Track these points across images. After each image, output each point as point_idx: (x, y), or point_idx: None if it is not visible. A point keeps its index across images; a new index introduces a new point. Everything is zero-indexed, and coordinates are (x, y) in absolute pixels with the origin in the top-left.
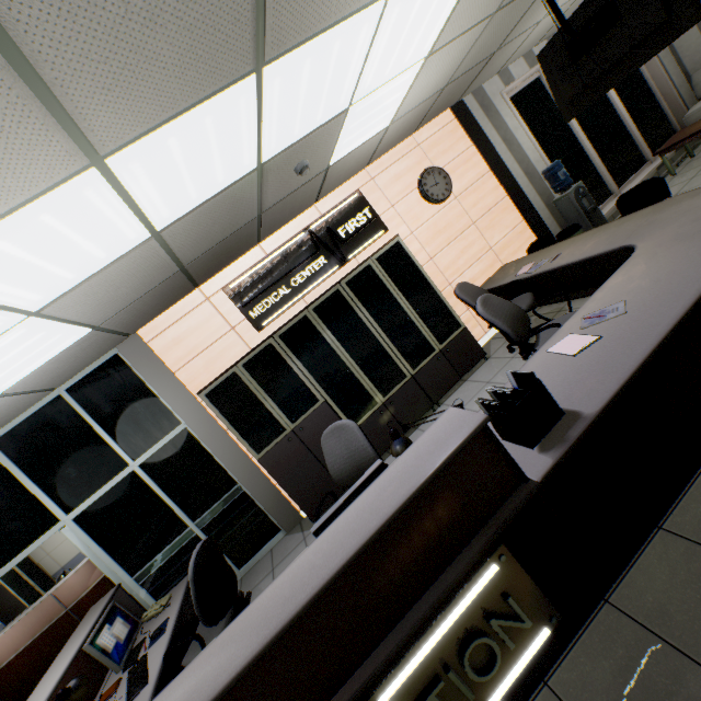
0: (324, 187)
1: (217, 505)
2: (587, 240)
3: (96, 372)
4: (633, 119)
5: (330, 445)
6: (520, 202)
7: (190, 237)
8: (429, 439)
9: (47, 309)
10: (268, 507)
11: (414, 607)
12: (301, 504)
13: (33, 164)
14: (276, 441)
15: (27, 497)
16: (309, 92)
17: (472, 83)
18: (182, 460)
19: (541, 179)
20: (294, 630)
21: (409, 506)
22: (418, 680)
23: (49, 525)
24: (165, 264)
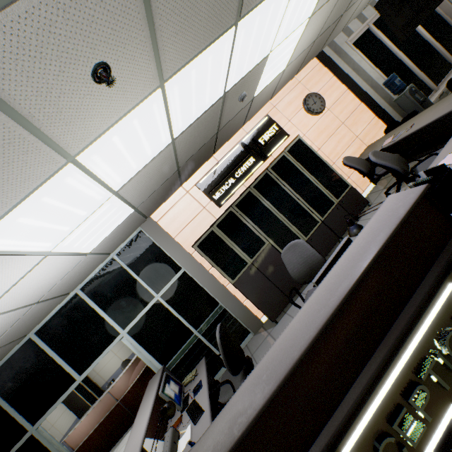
0: (248, 114)
1: (209, 318)
2: (433, 110)
3: (131, 243)
4: (437, 42)
5: (288, 258)
6: (371, 105)
7: (186, 145)
8: (384, 212)
9: (121, 190)
10: (240, 317)
11: (403, 311)
12: (264, 310)
13: (139, 83)
14: (243, 271)
15: (101, 321)
16: (254, 40)
17: (328, 38)
18: (184, 291)
19: (382, 88)
20: (330, 326)
21: (386, 247)
22: (415, 361)
23: (114, 337)
24: (172, 164)
